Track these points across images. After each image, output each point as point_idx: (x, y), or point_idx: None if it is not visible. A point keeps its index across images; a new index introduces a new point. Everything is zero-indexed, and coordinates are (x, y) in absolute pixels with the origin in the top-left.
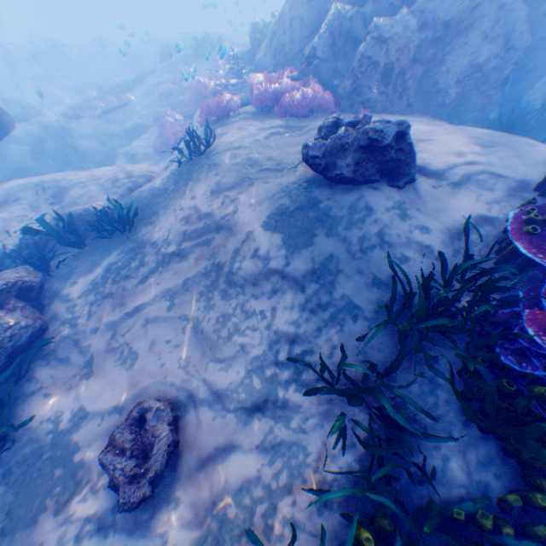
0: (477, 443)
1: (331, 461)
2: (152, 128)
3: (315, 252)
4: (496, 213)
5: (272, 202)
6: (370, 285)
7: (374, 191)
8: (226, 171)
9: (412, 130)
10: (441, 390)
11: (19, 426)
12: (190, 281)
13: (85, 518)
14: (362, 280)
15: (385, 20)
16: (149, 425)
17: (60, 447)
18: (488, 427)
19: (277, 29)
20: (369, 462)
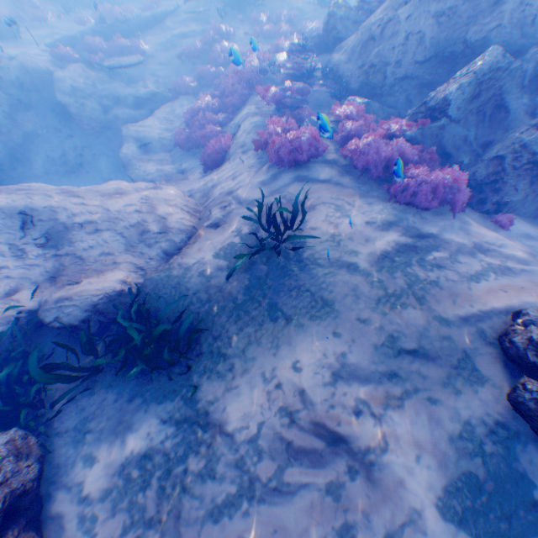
0: None
1: None
2: (169, 99)
3: None
4: None
5: (451, 456)
6: None
7: None
8: (350, 331)
9: None
10: None
11: None
12: None
13: None
14: None
15: None
16: None
17: None
18: None
19: (379, 34)
20: None
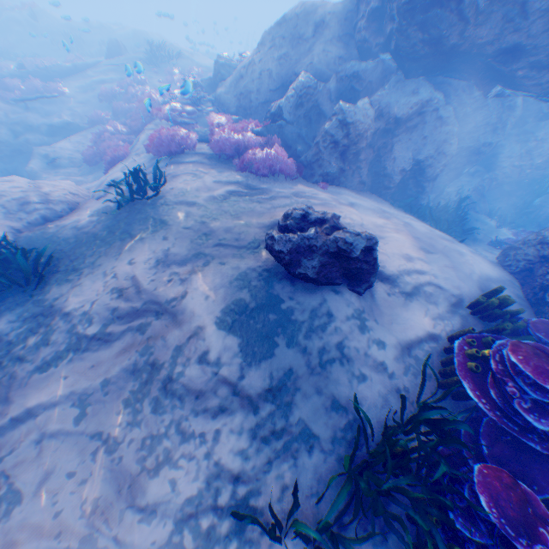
0: None
1: None
2: (85, 129)
3: (272, 362)
4: (438, 328)
5: (228, 291)
6: (328, 406)
7: (336, 294)
8: (176, 235)
9: (368, 221)
10: (392, 538)
11: None
12: (114, 382)
13: None
14: (319, 400)
15: (350, 106)
16: None
17: None
18: None
19: (244, 73)
20: None
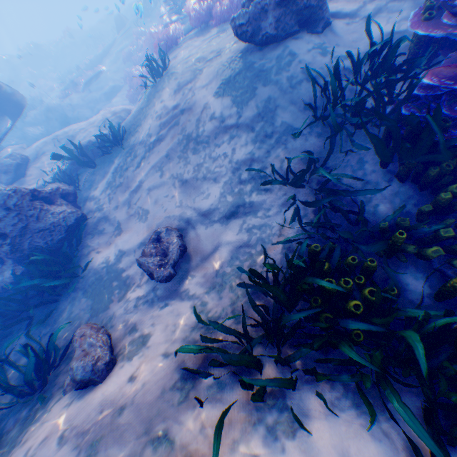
0: (399, 191)
1: (290, 228)
2: (124, 87)
3: (256, 100)
4: (404, 28)
5: (218, 78)
6: (303, 111)
7: (295, 41)
8: (181, 74)
9: None
10: (368, 166)
11: (84, 269)
12: (171, 153)
13: (137, 298)
14: (296, 109)
15: None
16: (163, 238)
17: (112, 273)
18: (404, 172)
19: None
20: (317, 219)
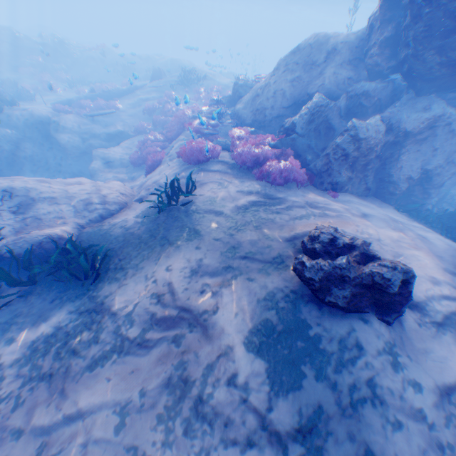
0: None
1: None
2: (132, 136)
3: (302, 397)
4: None
5: (256, 310)
6: None
7: (364, 324)
8: (207, 245)
9: (384, 235)
10: None
11: None
12: (150, 393)
13: None
14: (353, 449)
15: (363, 123)
16: None
17: None
18: None
19: (260, 92)
20: None
